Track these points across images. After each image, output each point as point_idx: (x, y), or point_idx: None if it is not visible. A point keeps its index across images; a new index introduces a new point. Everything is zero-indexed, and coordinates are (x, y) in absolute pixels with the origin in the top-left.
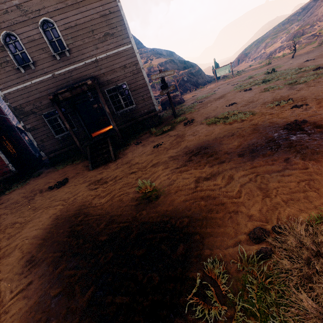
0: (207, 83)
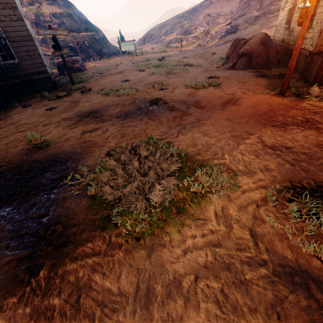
0: (112, 54)
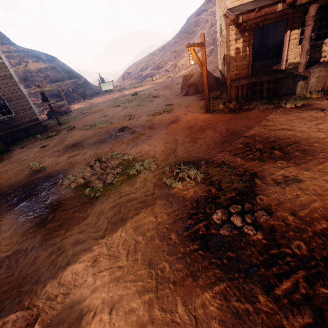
0: (95, 94)
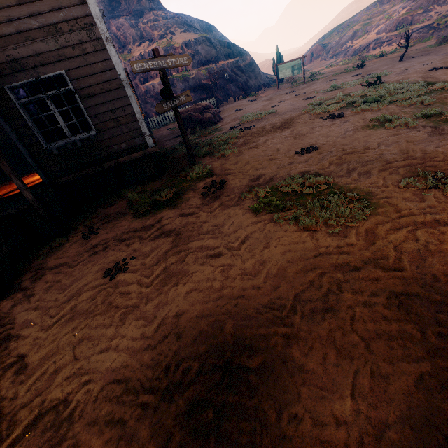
0: (262, 86)
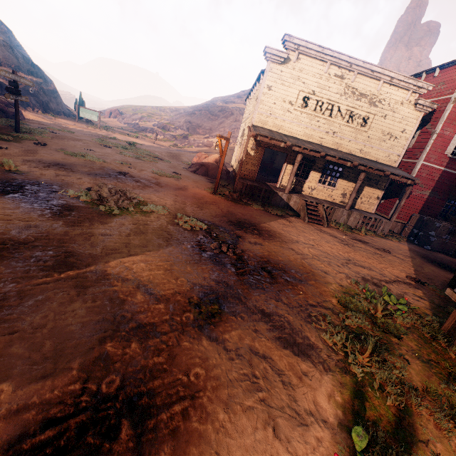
0: (63, 114)
